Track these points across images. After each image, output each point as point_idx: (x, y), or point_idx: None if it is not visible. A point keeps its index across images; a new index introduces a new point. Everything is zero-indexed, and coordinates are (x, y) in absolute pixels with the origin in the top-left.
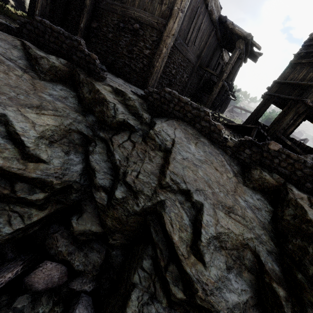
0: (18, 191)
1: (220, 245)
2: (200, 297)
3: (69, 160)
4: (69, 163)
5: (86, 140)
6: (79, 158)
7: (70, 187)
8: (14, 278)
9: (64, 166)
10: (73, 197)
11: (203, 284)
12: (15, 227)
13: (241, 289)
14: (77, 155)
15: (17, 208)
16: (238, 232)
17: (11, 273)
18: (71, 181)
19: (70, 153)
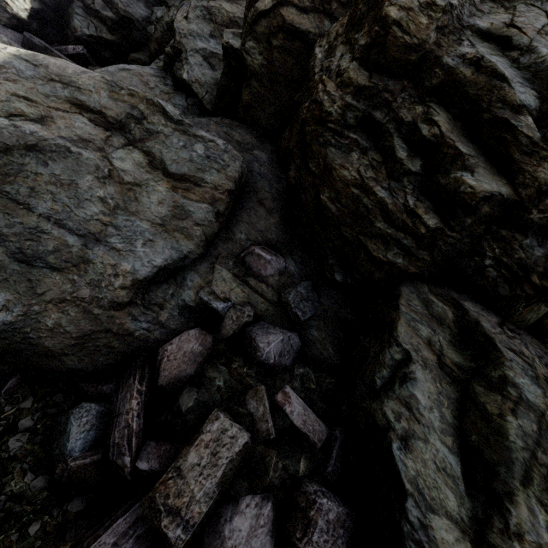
0: (96, 5)
1: (210, 18)
2: (176, 40)
3: (137, 4)
4: (136, 5)
5: (159, 3)
6: (148, 11)
7: (133, 23)
8: (82, 55)
9: (130, 0)
10: (135, 35)
11: (181, 30)
12: (91, 32)
13: (216, 48)
14: (147, 9)
15: (95, 21)
16: (231, 11)
17: (80, 46)
18: (134, 17)
19: (140, 2)
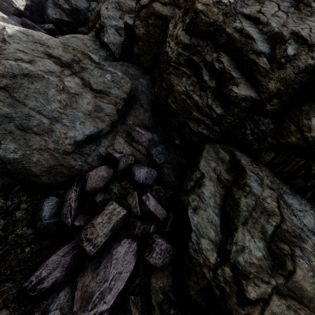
0: (60, 2)
1: (119, 8)
2: (101, 21)
3: (82, 1)
4: (81, 1)
5: None
6: (88, 5)
7: (79, 11)
8: (52, 29)
9: None
10: (80, 18)
11: (104, 15)
12: (57, 17)
13: (122, 24)
14: (87, 3)
15: (59, 11)
16: (131, 4)
17: (51, 24)
18: (80, 8)
19: None
